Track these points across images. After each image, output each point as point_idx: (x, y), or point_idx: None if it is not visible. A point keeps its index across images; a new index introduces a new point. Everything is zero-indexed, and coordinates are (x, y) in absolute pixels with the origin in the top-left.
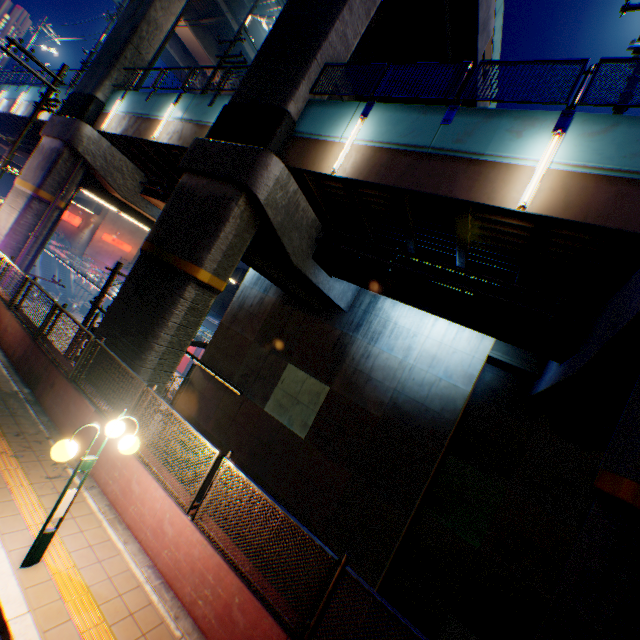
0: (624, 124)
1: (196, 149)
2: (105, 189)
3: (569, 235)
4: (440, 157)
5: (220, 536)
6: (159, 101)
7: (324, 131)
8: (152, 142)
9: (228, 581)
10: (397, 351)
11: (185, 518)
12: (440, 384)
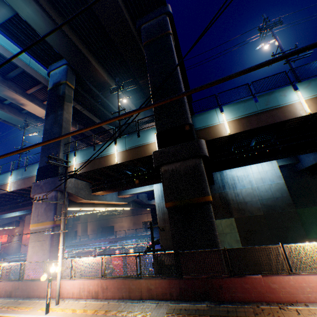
0: (312, 81)
1: (160, 154)
2: (74, 201)
3: None
4: (265, 112)
5: None
6: (102, 147)
7: (209, 123)
8: (113, 164)
9: None
10: (246, 185)
11: None
12: (272, 186)
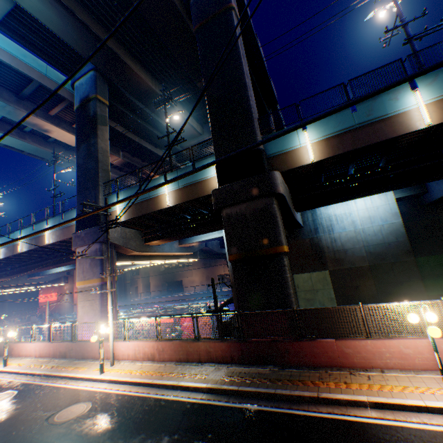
0: (440, 74)
1: (221, 194)
2: (124, 254)
3: None
4: (365, 126)
5: None
6: (150, 186)
7: (286, 146)
8: (165, 208)
9: None
10: (348, 227)
11: None
12: (384, 227)
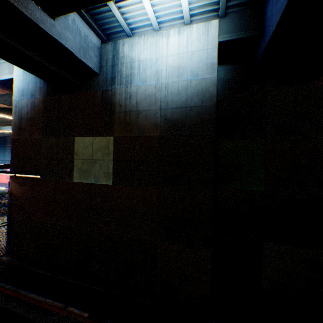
0: None
1: None
2: None
3: None
4: None
5: None
6: None
7: None
8: None
9: None
10: (150, 80)
11: None
12: (192, 85)
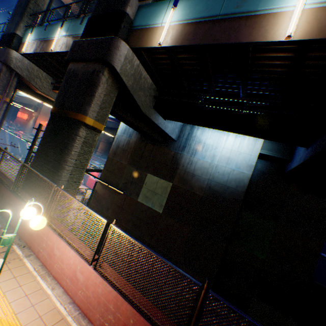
0: None
1: (74, 47)
2: (32, 89)
3: (319, 55)
4: (227, 19)
5: (114, 278)
6: (52, 29)
7: (150, 22)
8: (51, 53)
9: (123, 308)
10: (207, 158)
11: (90, 268)
12: (234, 173)
